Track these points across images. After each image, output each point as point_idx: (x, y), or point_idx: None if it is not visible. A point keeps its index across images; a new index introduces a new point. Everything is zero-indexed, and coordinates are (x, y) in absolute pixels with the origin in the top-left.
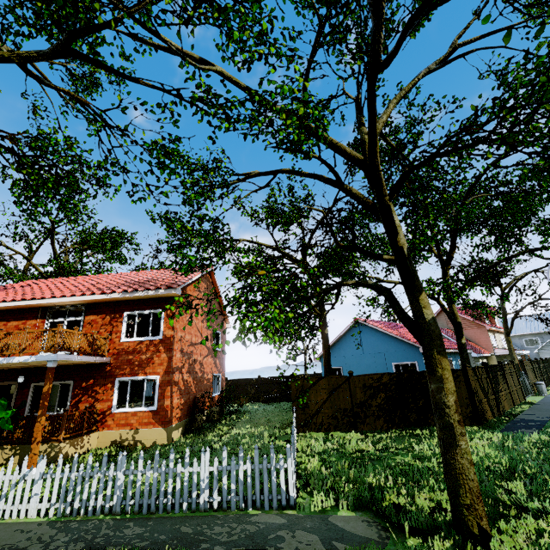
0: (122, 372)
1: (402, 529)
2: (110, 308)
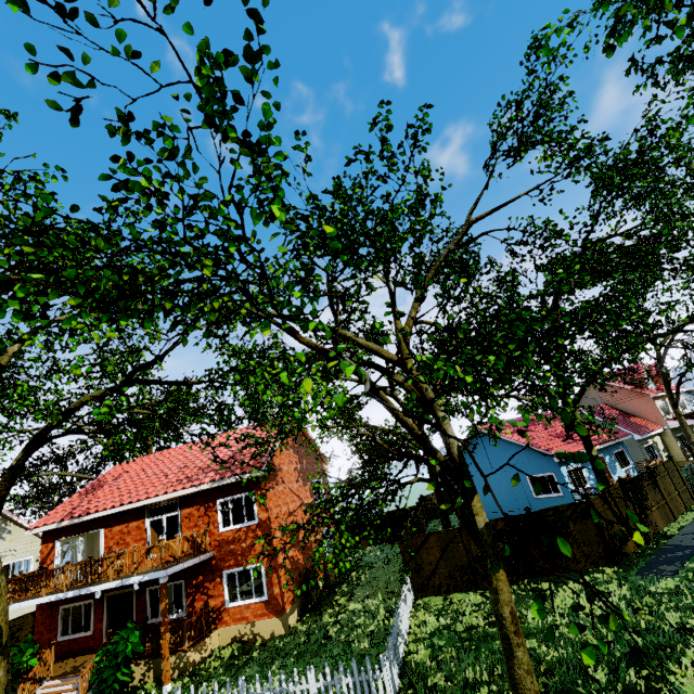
0: (227, 564)
1: None
2: (202, 498)
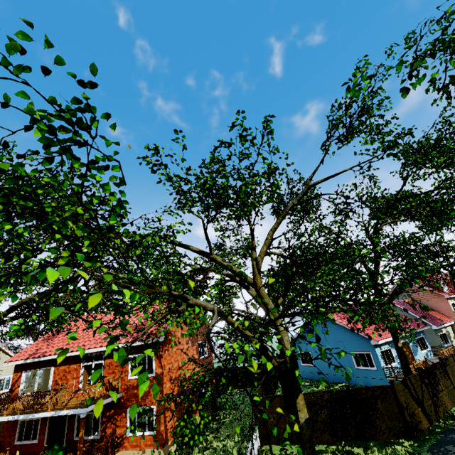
0: (131, 403)
1: None
2: None
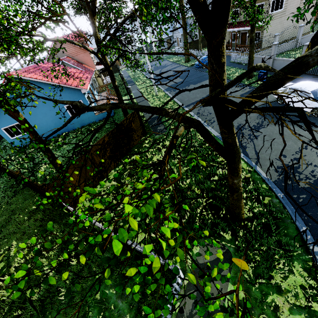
0: None
1: (218, 234)
2: None
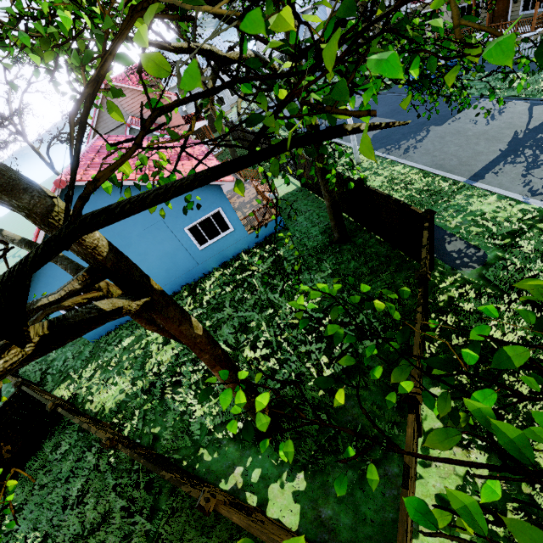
0: None
1: None
2: None
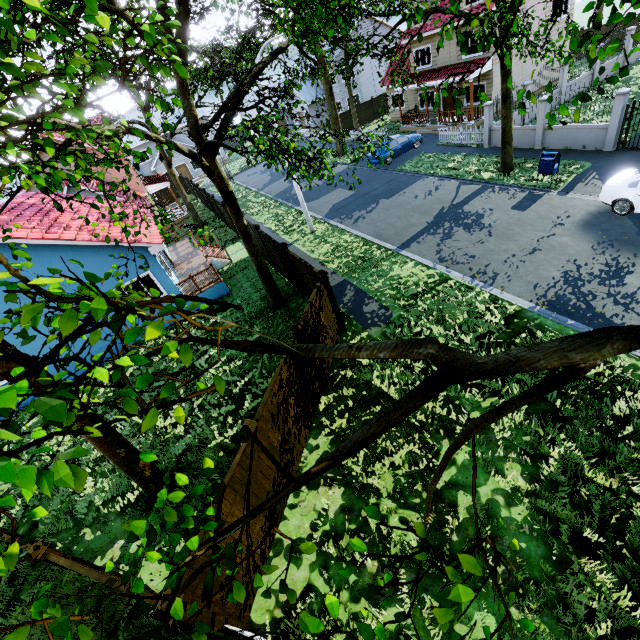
0: None
1: None
2: None
